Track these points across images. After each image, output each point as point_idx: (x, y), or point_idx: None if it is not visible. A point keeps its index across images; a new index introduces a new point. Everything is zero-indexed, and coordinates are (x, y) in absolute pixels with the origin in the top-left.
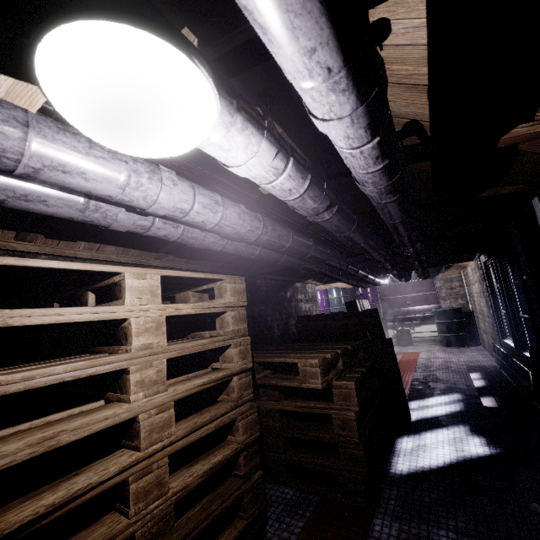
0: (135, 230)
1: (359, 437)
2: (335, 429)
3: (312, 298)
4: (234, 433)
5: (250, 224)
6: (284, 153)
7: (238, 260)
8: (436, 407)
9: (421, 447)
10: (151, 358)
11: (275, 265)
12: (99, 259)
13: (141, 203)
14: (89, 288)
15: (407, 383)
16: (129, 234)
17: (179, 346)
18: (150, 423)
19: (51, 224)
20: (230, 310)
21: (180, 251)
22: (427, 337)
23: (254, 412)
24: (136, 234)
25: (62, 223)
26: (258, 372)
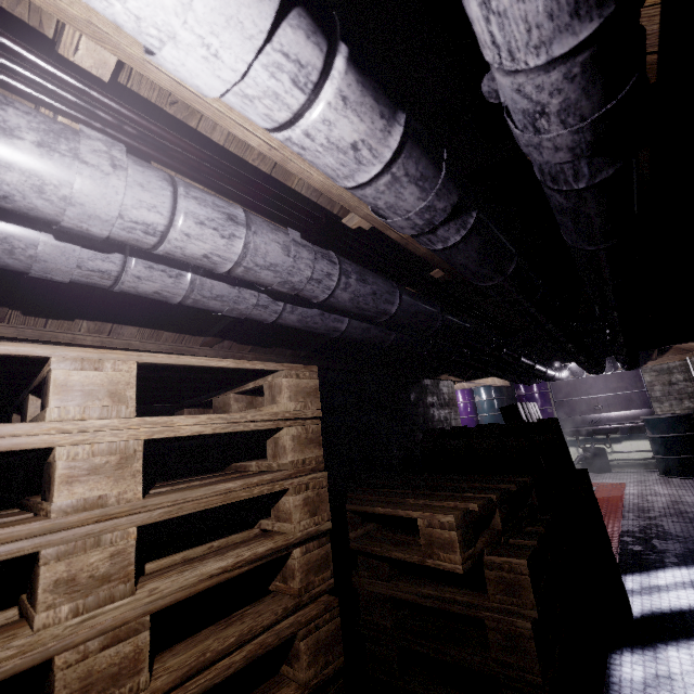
0: (90, 281)
1: (541, 673)
2: (493, 650)
3: (449, 401)
4: (292, 661)
5: (310, 265)
6: (317, 20)
7: (330, 345)
8: (676, 592)
9: (663, 680)
10: (99, 527)
11: (388, 352)
12: (113, 346)
13: (37, 204)
14: (29, 390)
15: (611, 539)
16: (156, 309)
17: (171, 498)
18: (84, 671)
19: (27, 294)
20: (289, 424)
21: (241, 333)
22: (634, 459)
23: (333, 617)
24: (166, 307)
25: (46, 291)
26: (354, 527)
